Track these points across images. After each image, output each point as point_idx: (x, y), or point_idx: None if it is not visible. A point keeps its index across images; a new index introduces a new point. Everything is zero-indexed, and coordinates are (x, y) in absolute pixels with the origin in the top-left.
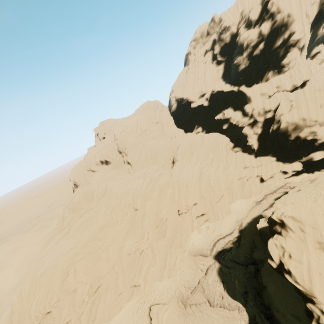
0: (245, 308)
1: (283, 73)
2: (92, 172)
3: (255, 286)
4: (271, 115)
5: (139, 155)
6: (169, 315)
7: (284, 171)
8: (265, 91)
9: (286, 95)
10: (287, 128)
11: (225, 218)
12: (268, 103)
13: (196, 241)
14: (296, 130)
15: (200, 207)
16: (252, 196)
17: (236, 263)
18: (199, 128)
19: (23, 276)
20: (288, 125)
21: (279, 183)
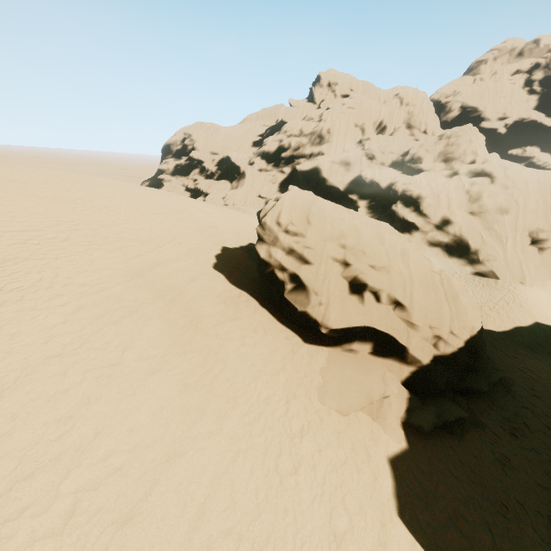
0: None
1: None
2: (360, 133)
3: None
4: None
5: None
6: None
7: None
8: None
9: None
10: None
11: None
12: None
13: None
14: None
15: None
16: None
17: None
18: None
19: None
20: None
21: None
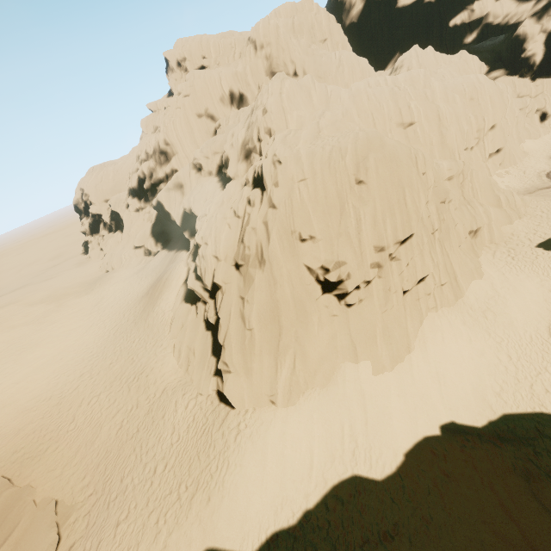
0: None
1: None
2: (209, 122)
3: None
4: None
5: (338, 68)
6: None
7: None
8: None
9: None
10: None
11: (523, 160)
12: None
13: (508, 184)
14: None
15: (499, 134)
16: (541, 136)
17: None
18: None
19: (111, 328)
20: None
21: None
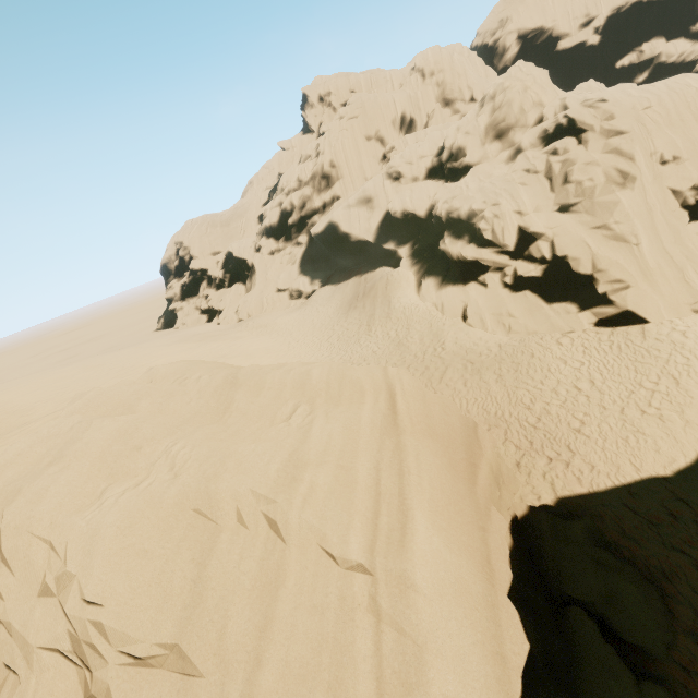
0: None
1: None
2: (378, 145)
3: None
4: None
5: None
6: None
7: None
8: None
9: None
10: None
11: None
12: None
13: None
14: None
15: None
16: None
17: None
18: None
19: (325, 339)
20: None
21: None
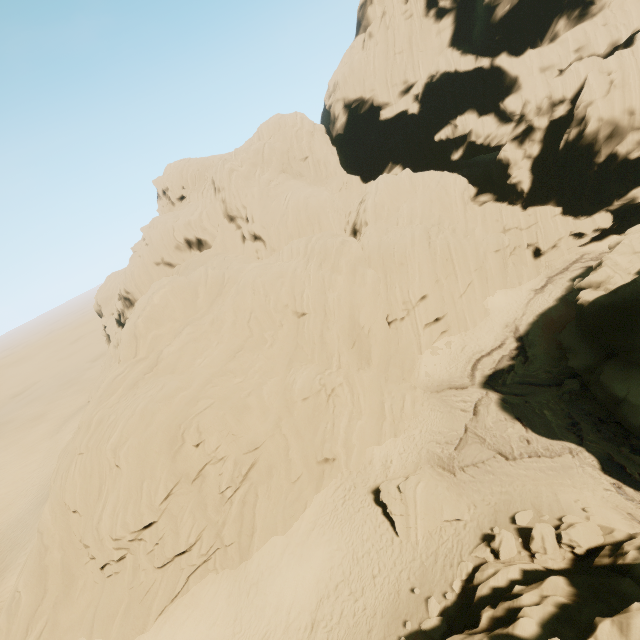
0: (584, 447)
1: (589, 20)
2: (167, 268)
3: (589, 411)
4: (564, 110)
5: (283, 217)
6: (426, 489)
7: (576, 234)
8: (552, 61)
9: (598, 63)
10: (597, 134)
11: (479, 324)
12: (560, 83)
13: (432, 368)
14: (613, 139)
15: (434, 303)
16: (523, 283)
17: (533, 386)
18: (397, 168)
19: (30, 500)
20: (601, 126)
21: (570, 255)
